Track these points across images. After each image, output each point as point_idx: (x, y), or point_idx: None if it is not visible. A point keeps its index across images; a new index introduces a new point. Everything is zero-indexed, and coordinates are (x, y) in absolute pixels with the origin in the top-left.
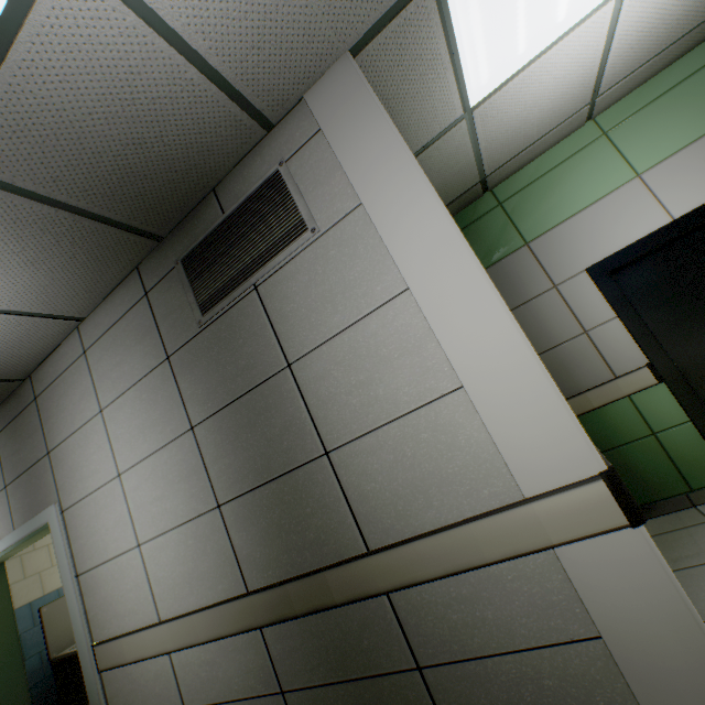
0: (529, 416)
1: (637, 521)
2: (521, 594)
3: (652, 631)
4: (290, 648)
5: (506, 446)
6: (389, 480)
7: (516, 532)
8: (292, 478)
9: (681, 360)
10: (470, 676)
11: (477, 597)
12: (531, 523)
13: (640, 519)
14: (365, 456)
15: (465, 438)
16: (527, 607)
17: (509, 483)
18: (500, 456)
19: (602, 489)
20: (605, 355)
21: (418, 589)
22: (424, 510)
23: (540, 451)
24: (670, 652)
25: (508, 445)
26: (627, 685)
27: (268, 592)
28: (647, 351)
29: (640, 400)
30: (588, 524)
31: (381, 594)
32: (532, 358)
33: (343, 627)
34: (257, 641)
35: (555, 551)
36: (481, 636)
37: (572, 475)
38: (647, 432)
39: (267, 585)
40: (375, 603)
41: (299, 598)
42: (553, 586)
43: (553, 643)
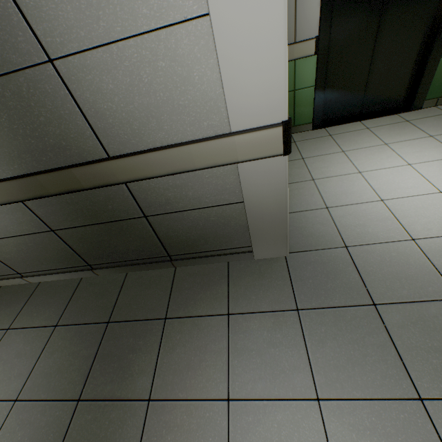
0: (256, 67)
1: (287, 153)
2: (211, 185)
3: (267, 200)
4: (52, 211)
5: (230, 90)
6: (126, 103)
7: (219, 153)
8: (11, 83)
9: (333, 41)
10: (174, 219)
11: (185, 186)
12: (230, 149)
13: (289, 152)
14: (99, 74)
15: (199, 76)
16: (212, 190)
17: (224, 120)
18: (223, 98)
19: (279, 133)
20: (298, 19)
21: (147, 181)
22: (156, 132)
23: (253, 99)
24: (269, 207)
25: (232, 90)
26: (246, 218)
27: (19, 181)
28: (322, 26)
29: (299, 65)
30: (262, 152)
31: (121, 184)
32: (282, 0)
33: (92, 200)
34: (21, 208)
35: (238, 165)
36: (184, 203)
37: (266, 121)
38: (292, 89)
39: (16, 176)
40: (116, 188)
41: (51, 185)
42: (229, 181)
43: (220, 205)
